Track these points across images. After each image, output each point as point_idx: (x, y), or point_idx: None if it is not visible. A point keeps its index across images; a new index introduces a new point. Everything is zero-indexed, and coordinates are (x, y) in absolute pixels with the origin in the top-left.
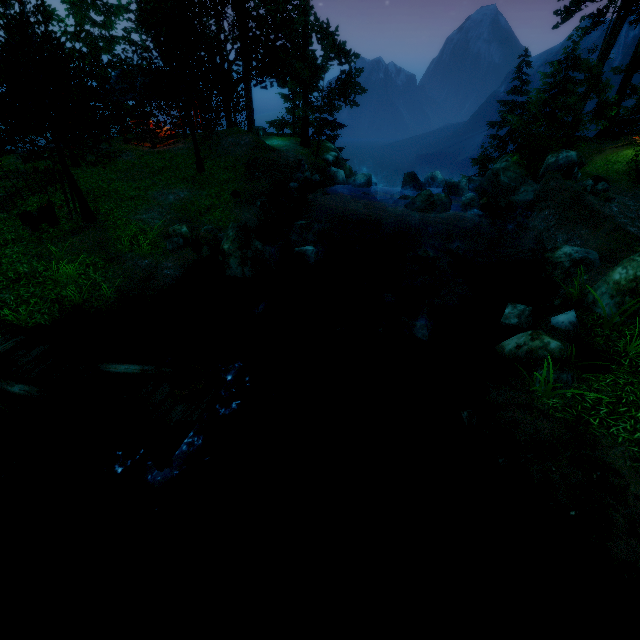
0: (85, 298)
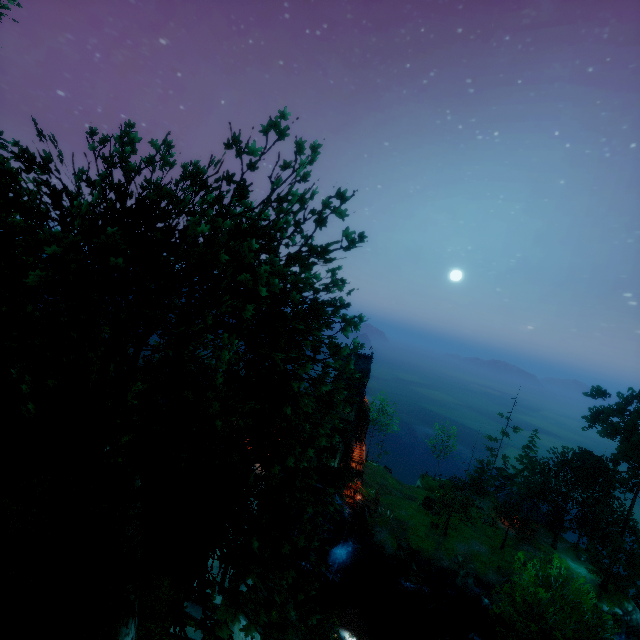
0: (423, 551)
